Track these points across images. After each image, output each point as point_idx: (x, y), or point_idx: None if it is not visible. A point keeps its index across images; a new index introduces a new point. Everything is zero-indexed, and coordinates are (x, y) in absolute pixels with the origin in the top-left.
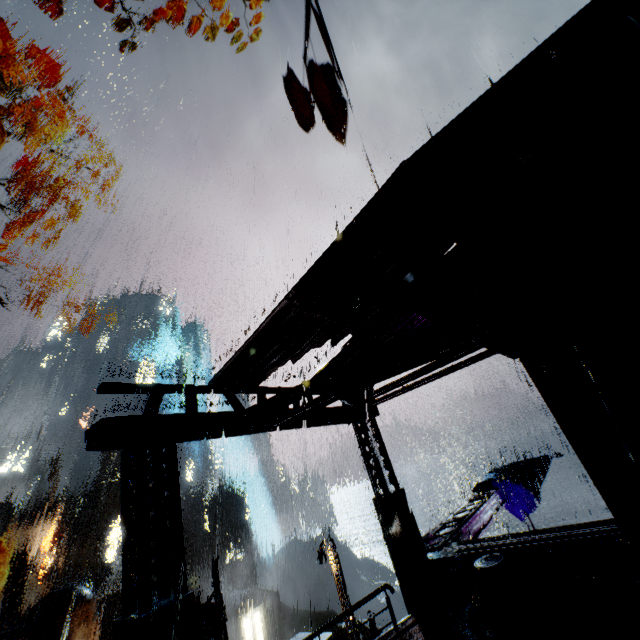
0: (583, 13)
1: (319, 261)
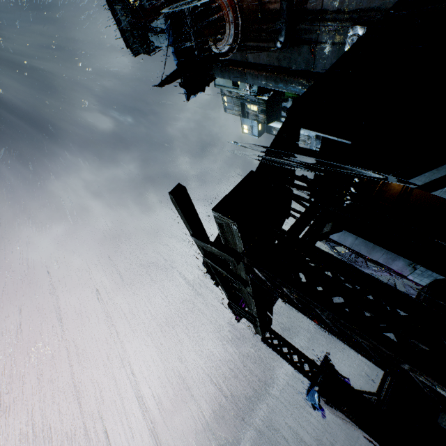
0: (324, 74)
1: (273, 144)
